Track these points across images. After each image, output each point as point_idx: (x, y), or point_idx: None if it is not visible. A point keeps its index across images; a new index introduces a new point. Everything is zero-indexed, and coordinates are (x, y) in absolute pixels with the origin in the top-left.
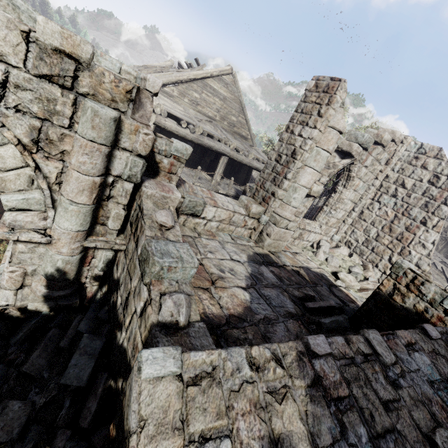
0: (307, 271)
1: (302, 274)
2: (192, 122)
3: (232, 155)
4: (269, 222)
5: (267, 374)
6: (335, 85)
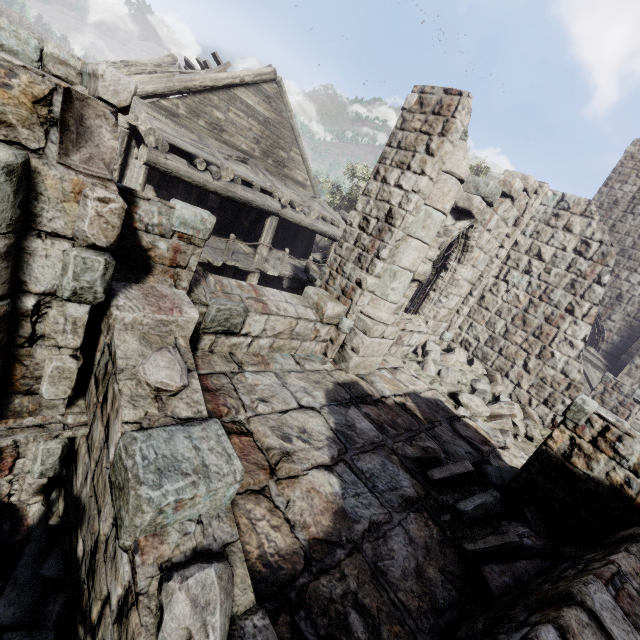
0: (416, 401)
1: (410, 409)
2: (215, 160)
3: (285, 214)
4: (355, 329)
5: None
6: (453, 102)
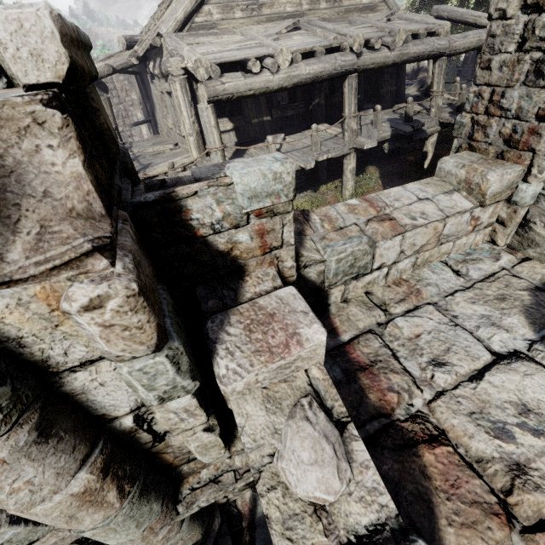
0: None
1: None
2: (266, 50)
3: (363, 64)
4: None
5: None
6: None
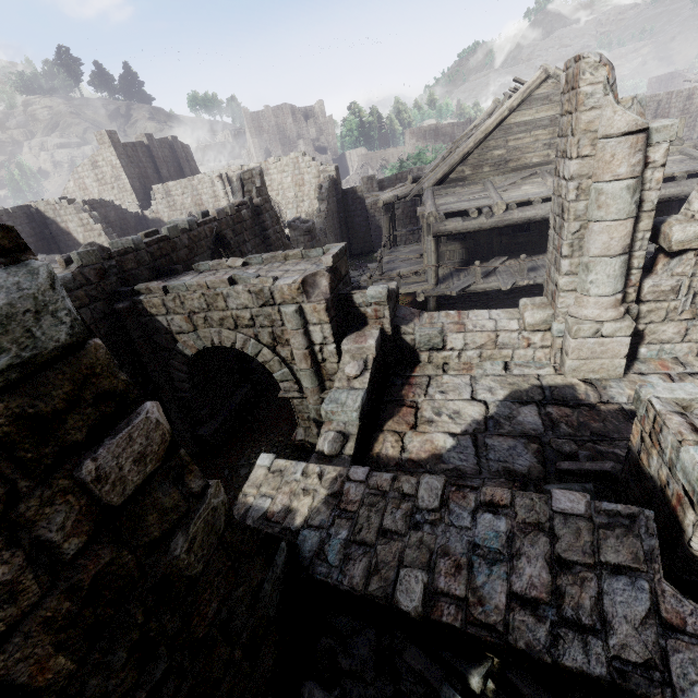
0: None
1: None
2: (487, 202)
3: None
4: (565, 331)
5: (308, 480)
6: (577, 71)
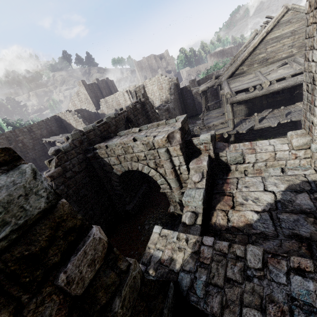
0: None
1: None
2: (258, 82)
3: None
4: None
5: (180, 242)
6: None
